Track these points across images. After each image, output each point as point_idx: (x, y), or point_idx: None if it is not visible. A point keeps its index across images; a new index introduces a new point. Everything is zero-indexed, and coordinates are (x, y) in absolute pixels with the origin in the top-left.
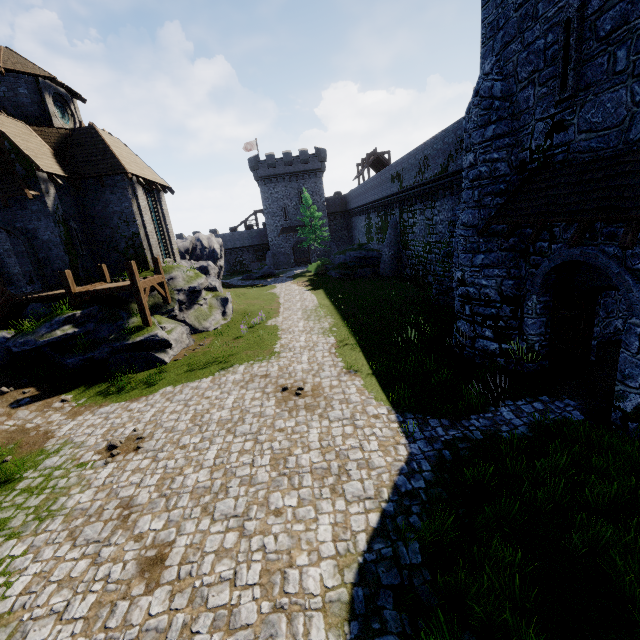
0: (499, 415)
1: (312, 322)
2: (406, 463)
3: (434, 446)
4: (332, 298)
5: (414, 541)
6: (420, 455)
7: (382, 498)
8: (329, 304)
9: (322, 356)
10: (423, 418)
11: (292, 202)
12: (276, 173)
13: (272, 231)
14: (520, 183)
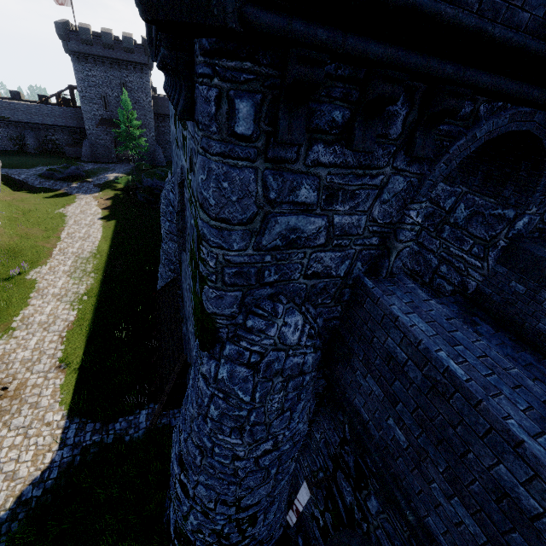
0: (137, 418)
1: (73, 281)
2: (42, 472)
3: (74, 452)
4: (115, 241)
5: (3, 542)
6: (58, 462)
7: (5, 507)
8: (106, 252)
9: (50, 341)
10: (85, 422)
11: (114, 92)
12: (93, 53)
13: (89, 119)
14: (170, 280)
